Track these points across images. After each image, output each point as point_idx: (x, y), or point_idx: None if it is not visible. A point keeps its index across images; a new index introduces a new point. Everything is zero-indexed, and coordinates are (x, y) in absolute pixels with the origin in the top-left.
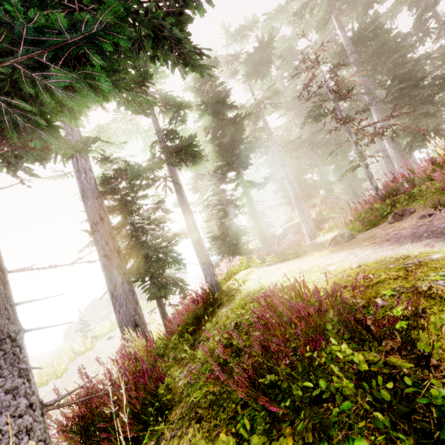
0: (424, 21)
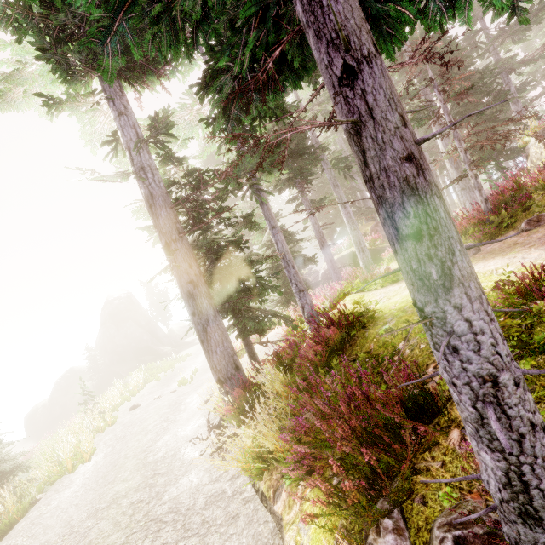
0: (476, 33)
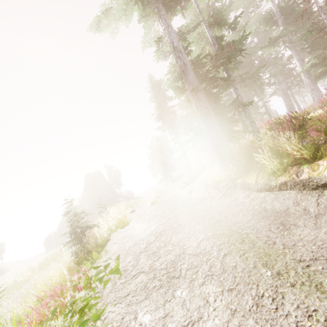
0: None
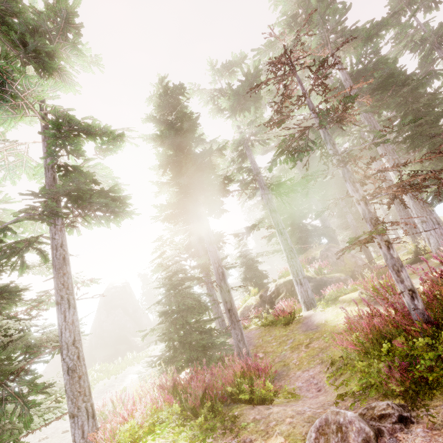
0: (431, 61)
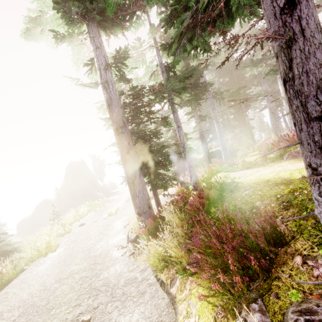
0: None
